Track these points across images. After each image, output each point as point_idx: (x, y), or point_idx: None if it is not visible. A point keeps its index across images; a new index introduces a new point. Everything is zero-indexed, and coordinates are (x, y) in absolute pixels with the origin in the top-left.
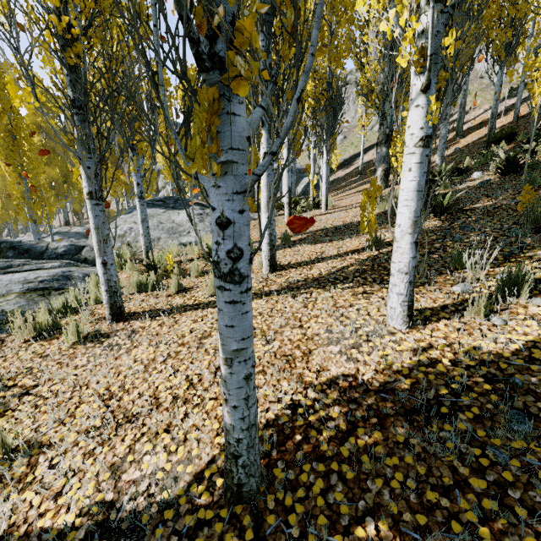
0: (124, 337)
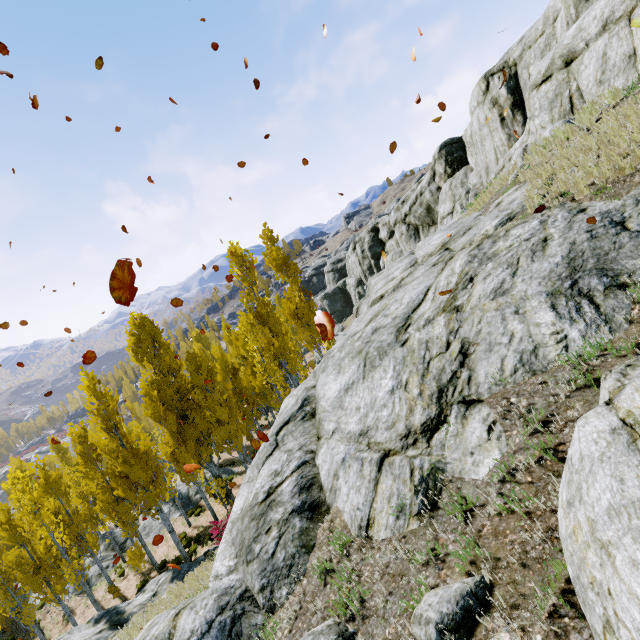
0: (87, 609)
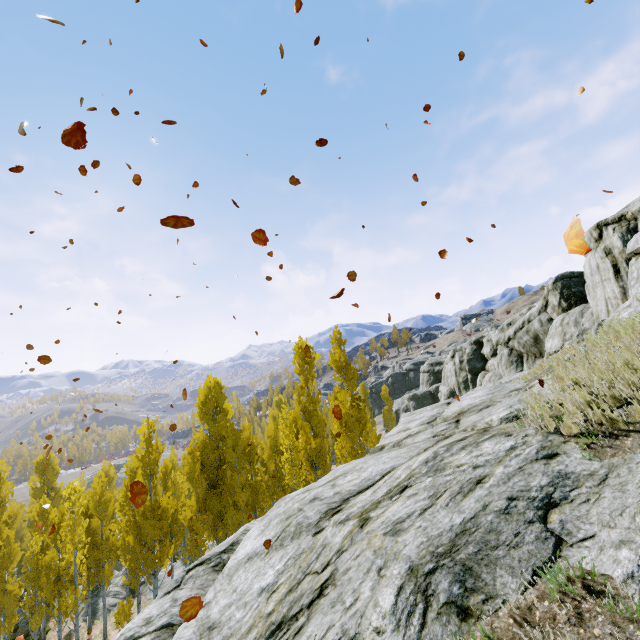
0: None
